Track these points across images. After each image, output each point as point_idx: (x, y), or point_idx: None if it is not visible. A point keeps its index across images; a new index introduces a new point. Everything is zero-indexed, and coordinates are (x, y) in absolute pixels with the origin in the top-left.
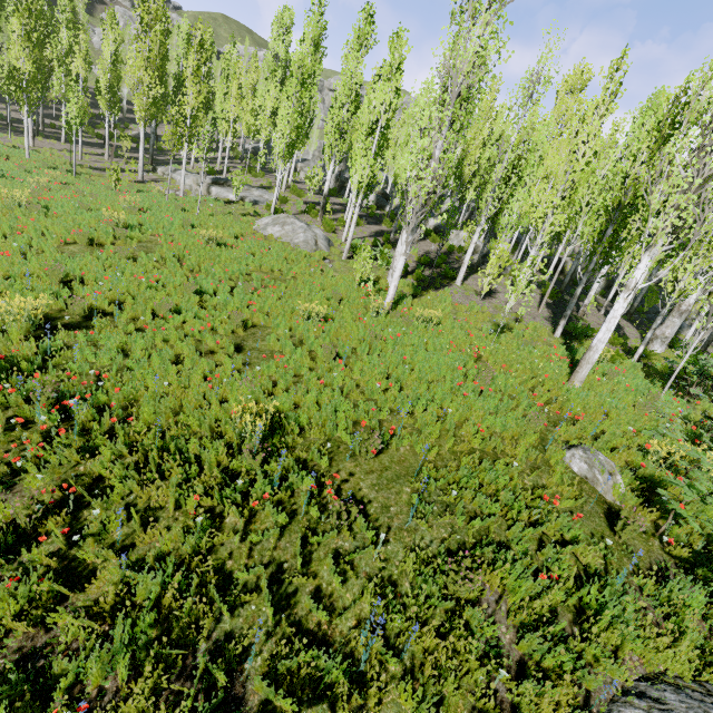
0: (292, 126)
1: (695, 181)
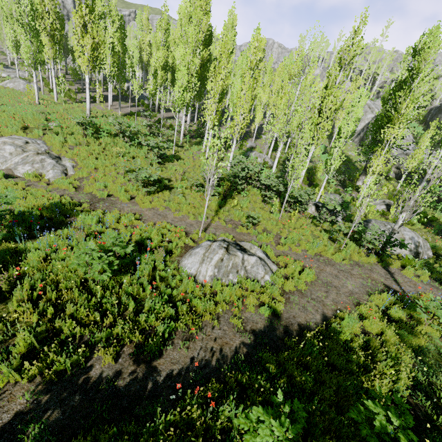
0: (13, 37)
1: (78, 48)
